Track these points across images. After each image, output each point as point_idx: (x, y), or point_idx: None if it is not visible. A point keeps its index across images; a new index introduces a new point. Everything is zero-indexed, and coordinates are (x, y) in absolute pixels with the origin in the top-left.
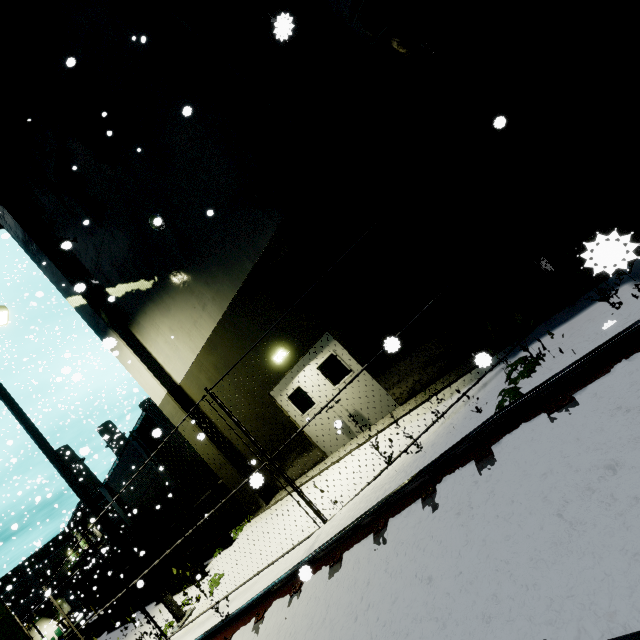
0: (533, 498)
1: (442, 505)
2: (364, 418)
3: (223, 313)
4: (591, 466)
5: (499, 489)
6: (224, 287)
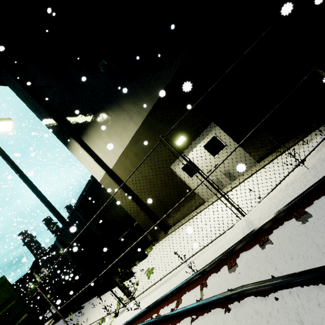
0: None
1: None
2: (232, 174)
3: (143, 119)
4: None
5: None
6: (145, 102)
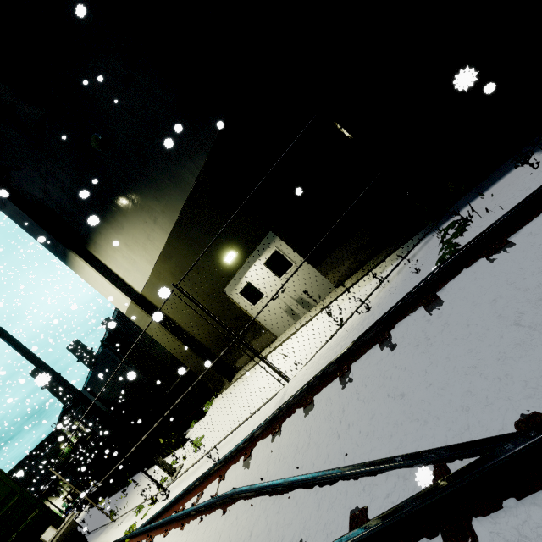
0: (488, 318)
1: (399, 343)
2: (307, 302)
3: (174, 224)
4: (539, 284)
5: (452, 320)
6: (172, 200)
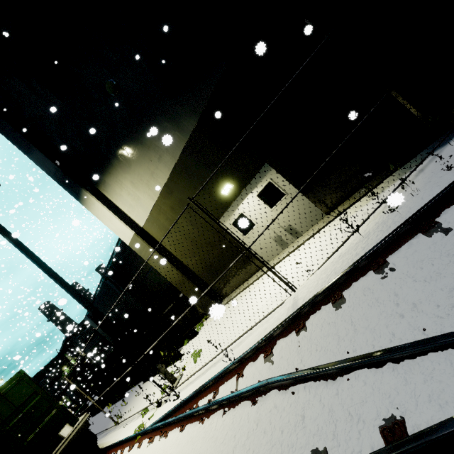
0: None
1: None
2: (295, 230)
3: (176, 161)
4: None
5: None
6: (176, 138)
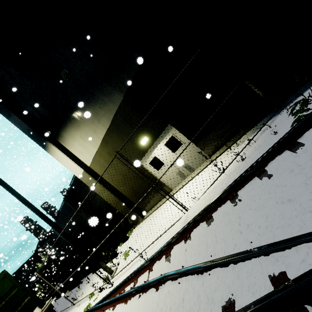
0: None
1: (275, 173)
2: (190, 167)
3: (110, 123)
4: None
5: None
6: (109, 108)
